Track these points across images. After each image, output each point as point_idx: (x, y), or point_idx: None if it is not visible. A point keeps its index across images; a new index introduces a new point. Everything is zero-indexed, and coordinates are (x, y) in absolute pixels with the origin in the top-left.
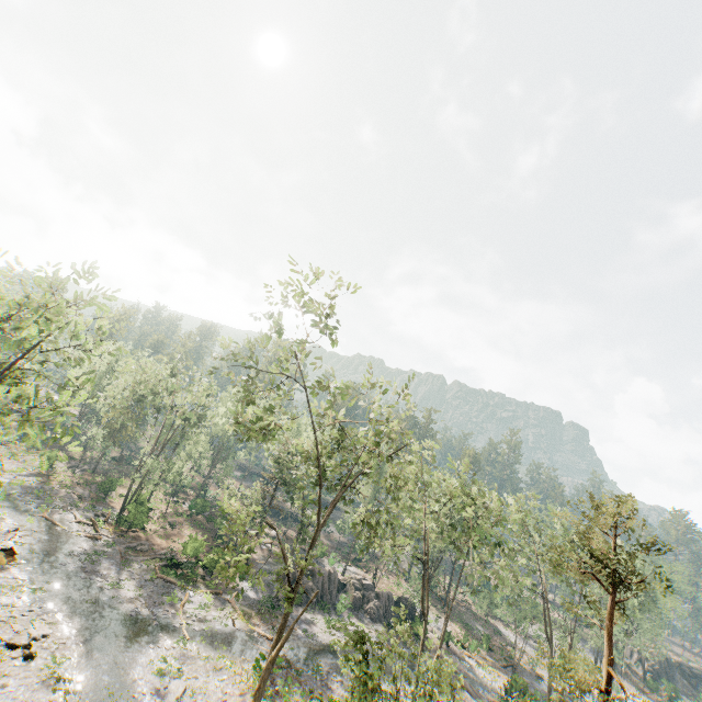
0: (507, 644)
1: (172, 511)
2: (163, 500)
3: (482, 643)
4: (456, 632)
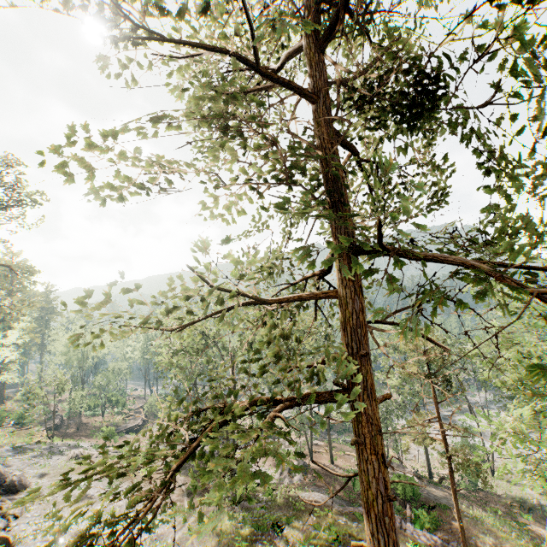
0: None
1: None
2: None
3: None
4: None
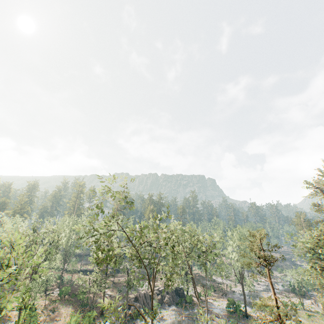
0: (218, 284)
1: (49, 302)
2: (40, 297)
3: (210, 289)
4: (200, 290)
